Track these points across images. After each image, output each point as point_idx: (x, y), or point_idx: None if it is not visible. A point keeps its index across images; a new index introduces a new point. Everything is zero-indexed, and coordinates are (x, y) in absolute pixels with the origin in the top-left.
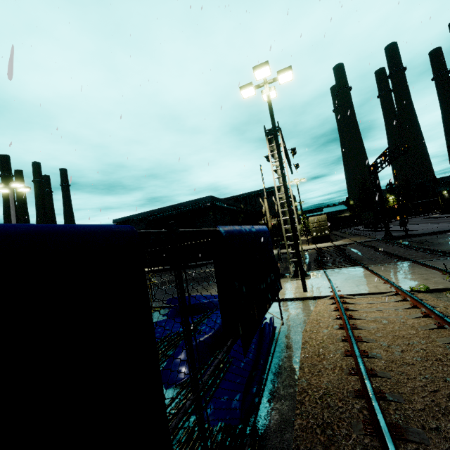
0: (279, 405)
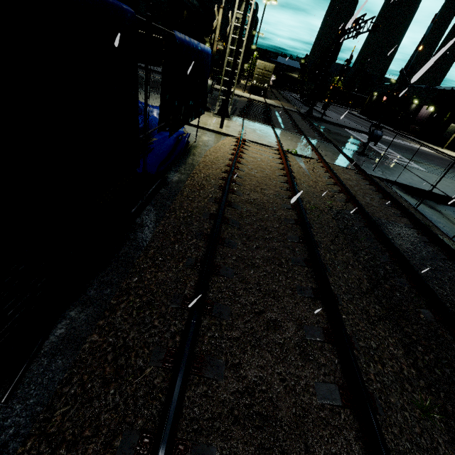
0: (180, 175)
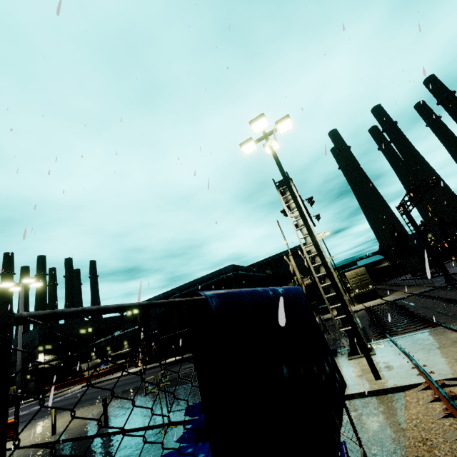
0: None
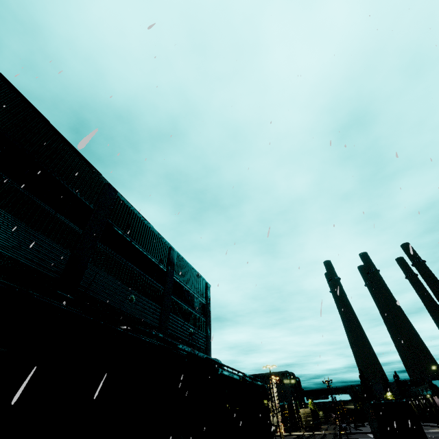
0: None
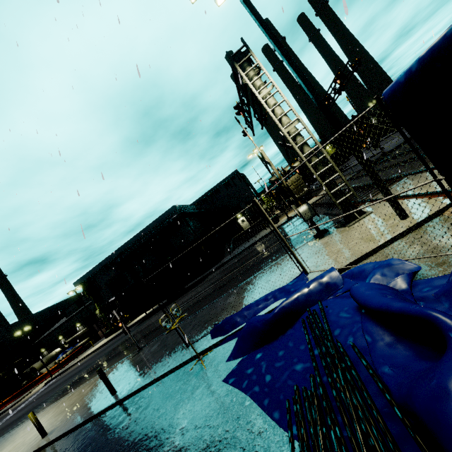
0: None
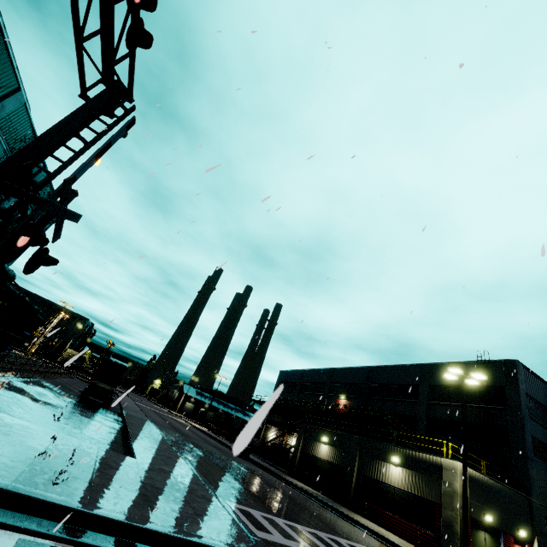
0: None
